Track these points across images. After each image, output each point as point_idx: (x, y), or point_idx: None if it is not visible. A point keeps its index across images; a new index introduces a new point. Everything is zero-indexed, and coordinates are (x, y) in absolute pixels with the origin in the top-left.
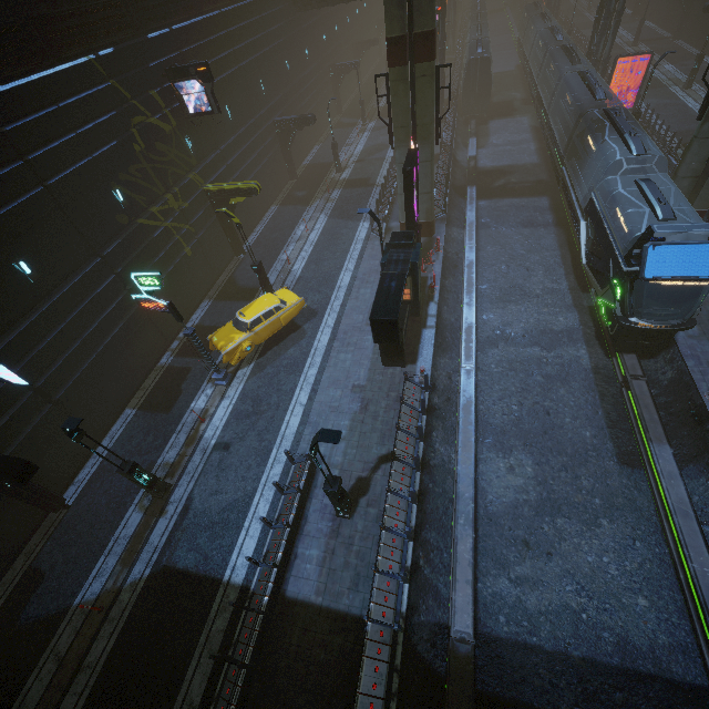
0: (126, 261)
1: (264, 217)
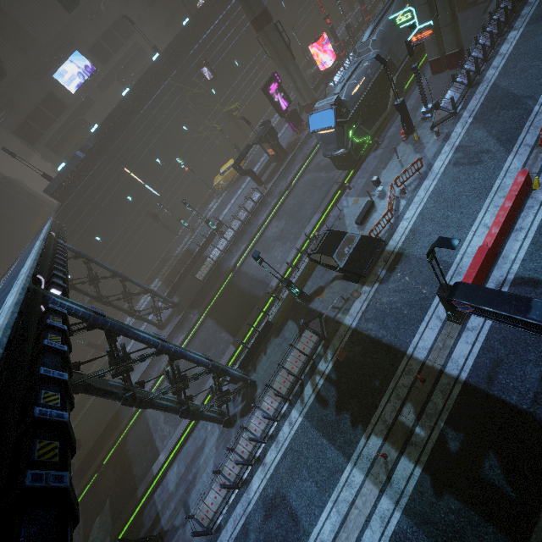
0: (191, 153)
1: (266, 113)
